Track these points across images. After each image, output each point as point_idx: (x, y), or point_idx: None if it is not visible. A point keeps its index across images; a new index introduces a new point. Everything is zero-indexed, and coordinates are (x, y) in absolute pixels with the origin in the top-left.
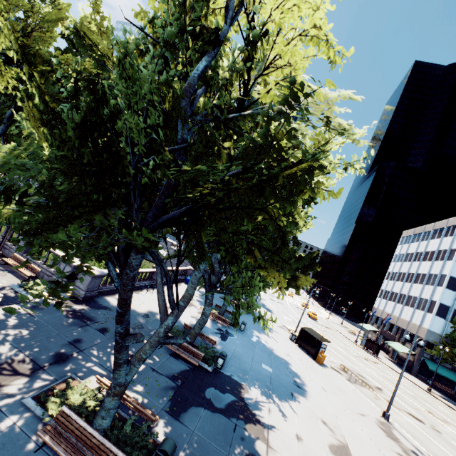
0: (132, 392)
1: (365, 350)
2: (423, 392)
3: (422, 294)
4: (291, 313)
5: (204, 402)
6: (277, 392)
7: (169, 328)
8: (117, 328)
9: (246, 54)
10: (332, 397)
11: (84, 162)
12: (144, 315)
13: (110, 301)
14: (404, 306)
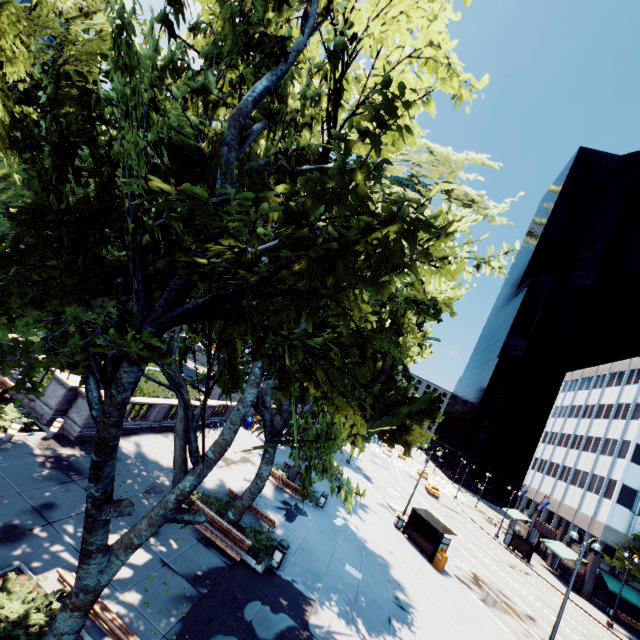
0: (119, 603)
1: (510, 552)
2: (601, 628)
3: (596, 469)
4: (401, 484)
5: (239, 628)
6: (365, 616)
7: (184, 495)
8: (89, 488)
9: (325, 71)
10: (455, 630)
11: (58, 210)
12: (170, 471)
13: (120, 446)
14: (569, 484)
